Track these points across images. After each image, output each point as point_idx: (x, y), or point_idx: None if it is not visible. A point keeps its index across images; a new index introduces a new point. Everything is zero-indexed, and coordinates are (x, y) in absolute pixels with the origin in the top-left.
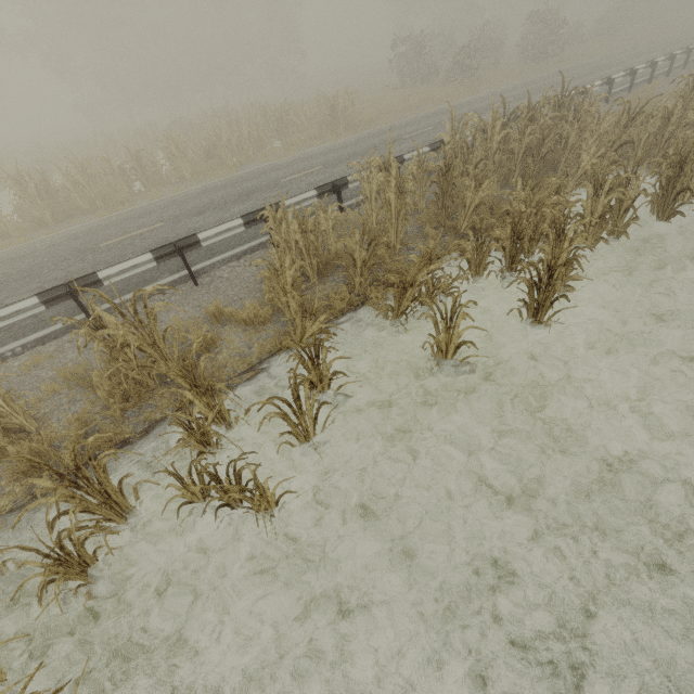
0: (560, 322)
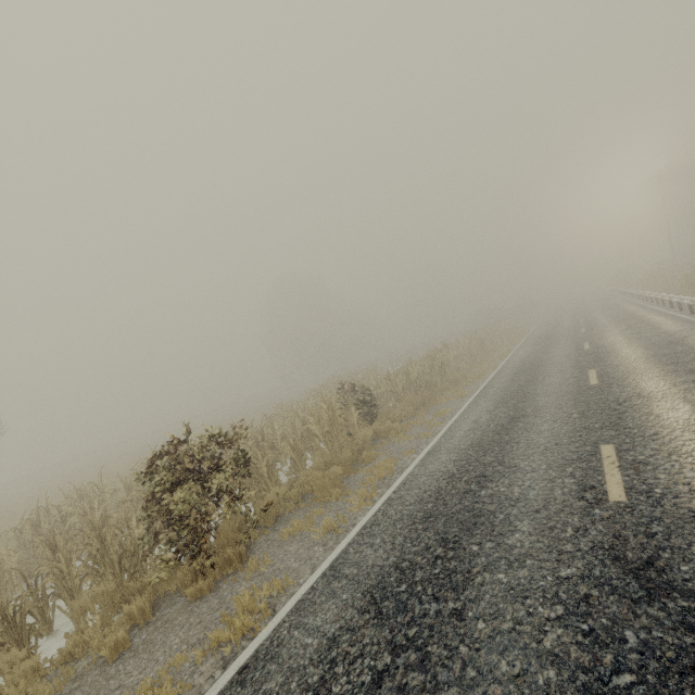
0: None
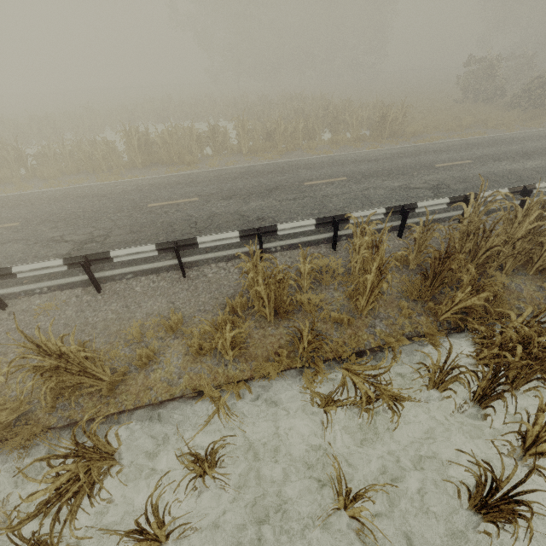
0: (510, 530)
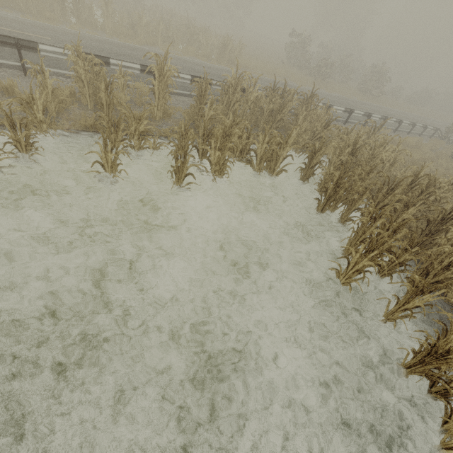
0: (191, 191)
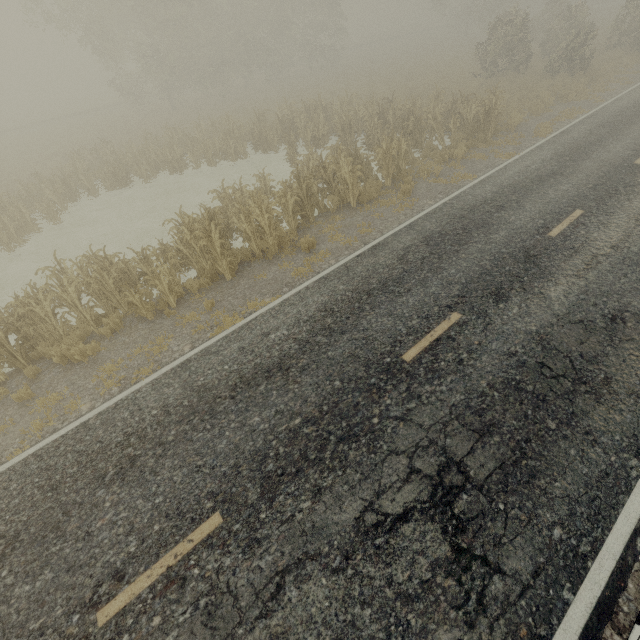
0: None
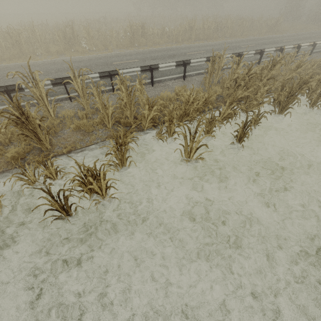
0: None
